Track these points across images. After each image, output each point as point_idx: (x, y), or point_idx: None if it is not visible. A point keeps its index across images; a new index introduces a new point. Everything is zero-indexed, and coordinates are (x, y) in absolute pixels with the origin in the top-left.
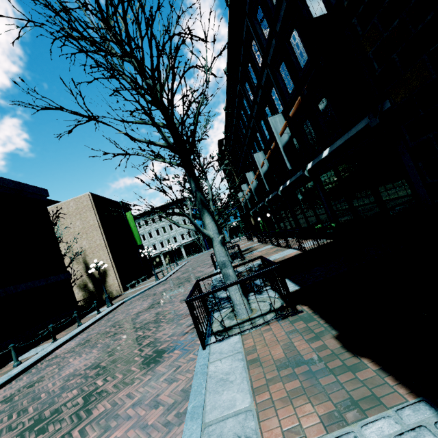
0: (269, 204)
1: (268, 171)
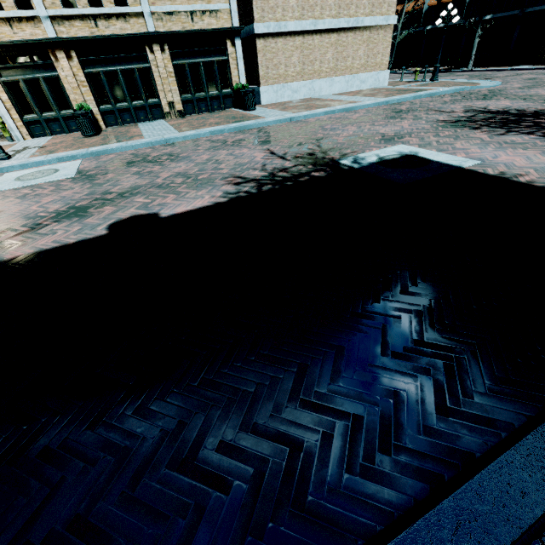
0: (394, 38)
1: (427, 10)
